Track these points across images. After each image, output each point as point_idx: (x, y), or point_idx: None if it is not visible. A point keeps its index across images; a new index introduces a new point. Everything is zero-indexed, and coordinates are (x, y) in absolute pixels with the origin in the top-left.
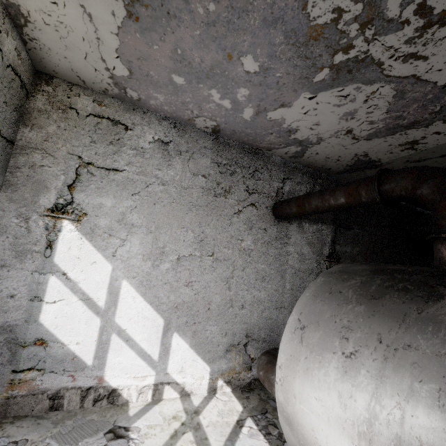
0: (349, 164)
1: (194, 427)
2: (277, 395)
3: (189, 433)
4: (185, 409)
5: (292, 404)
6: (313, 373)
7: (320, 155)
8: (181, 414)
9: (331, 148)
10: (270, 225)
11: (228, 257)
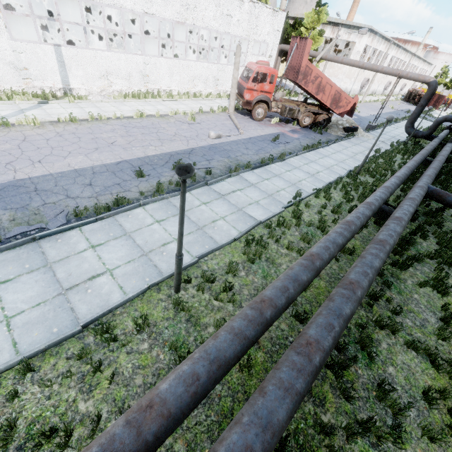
0: None
1: None
2: (28, 34)
3: None
4: None
5: (28, 33)
6: (27, 27)
7: None
8: None
9: None
10: None
11: (15, 6)
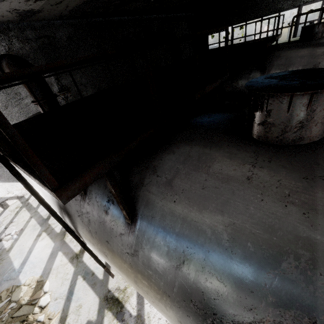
0: (16, 15)
1: (26, 205)
2: None
3: (24, 208)
4: (22, 202)
5: None
6: None
7: None
8: (20, 205)
9: None
10: None
11: None
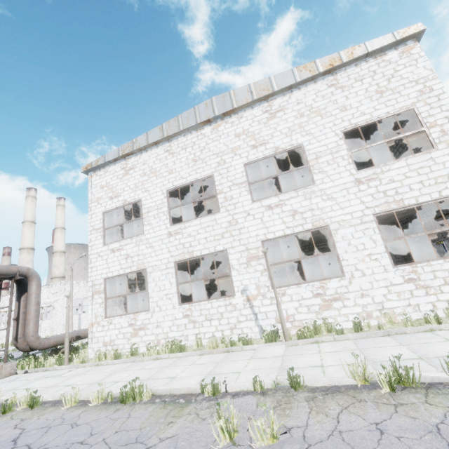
0: None
1: None
2: None
3: None
4: None
5: None
6: None
7: None
8: None
9: None
10: None
11: None
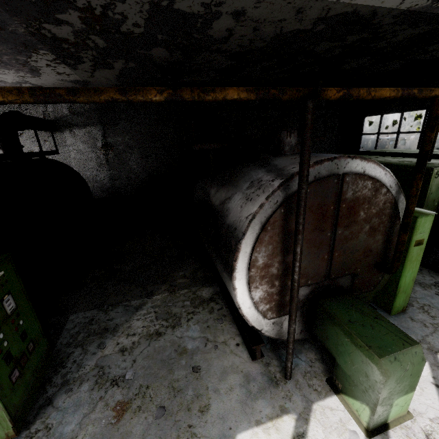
0: (72, 83)
1: None
2: None
3: None
4: None
5: None
6: None
7: (47, 84)
8: None
9: (39, 81)
10: (47, 137)
11: None
